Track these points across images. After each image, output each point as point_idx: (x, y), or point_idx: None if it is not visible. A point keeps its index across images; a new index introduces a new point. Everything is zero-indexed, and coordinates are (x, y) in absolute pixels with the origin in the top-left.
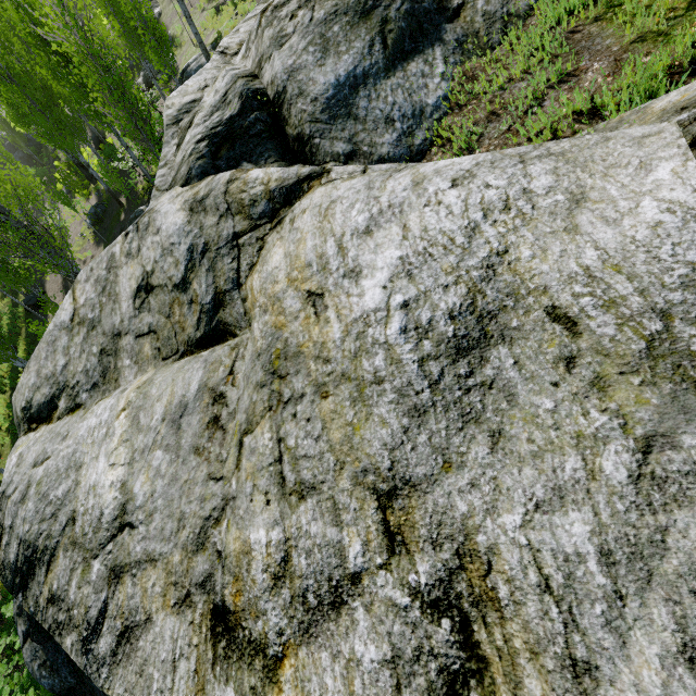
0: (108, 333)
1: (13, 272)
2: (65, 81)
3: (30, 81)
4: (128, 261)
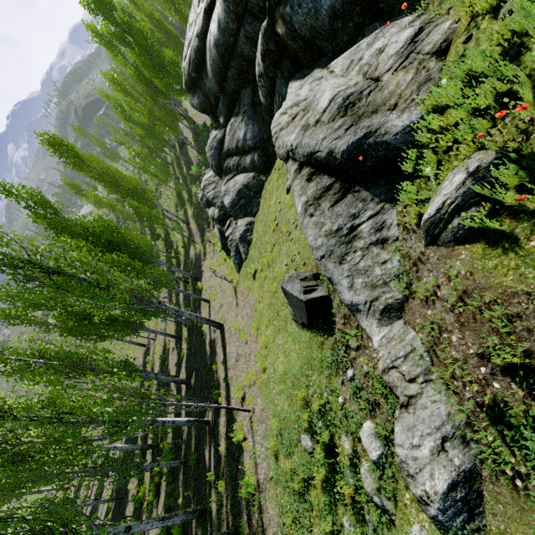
0: (195, 21)
1: (173, 112)
2: (174, 12)
3: (163, 24)
4: (196, 1)
